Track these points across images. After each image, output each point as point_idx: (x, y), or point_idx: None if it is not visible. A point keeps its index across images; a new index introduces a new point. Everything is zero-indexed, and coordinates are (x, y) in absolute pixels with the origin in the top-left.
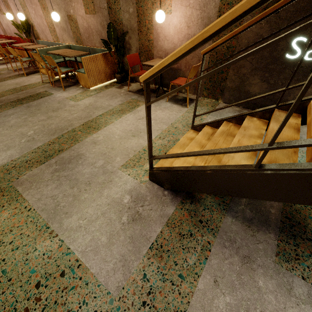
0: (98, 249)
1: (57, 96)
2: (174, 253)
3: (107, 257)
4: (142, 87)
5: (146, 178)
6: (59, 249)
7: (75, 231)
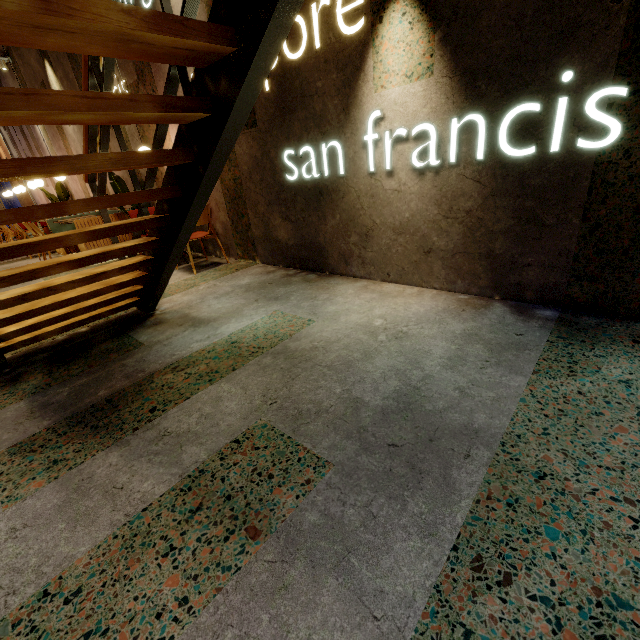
0: None
1: None
2: None
3: None
4: None
5: None
6: None
7: None
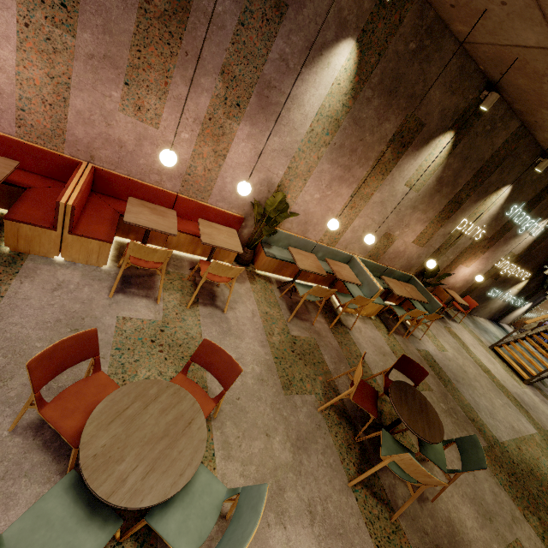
0: None
1: (435, 352)
2: None
3: None
4: None
5: (524, 385)
6: None
7: None
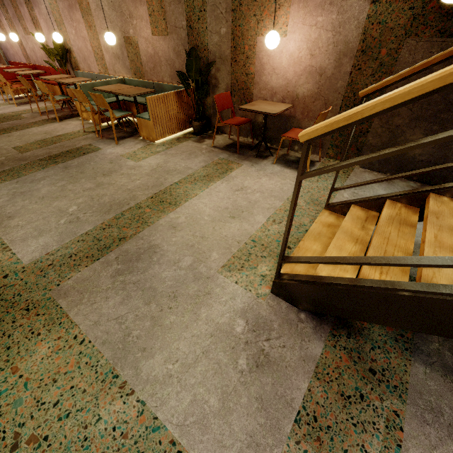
0: (206, 422)
1: (108, 153)
2: (341, 433)
3: (224, 437)
4: (232, 141)
5: (264, 289)
6: (139, 420)
7: (163, 384)
